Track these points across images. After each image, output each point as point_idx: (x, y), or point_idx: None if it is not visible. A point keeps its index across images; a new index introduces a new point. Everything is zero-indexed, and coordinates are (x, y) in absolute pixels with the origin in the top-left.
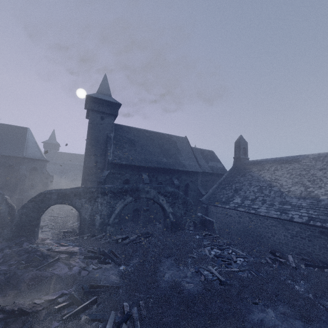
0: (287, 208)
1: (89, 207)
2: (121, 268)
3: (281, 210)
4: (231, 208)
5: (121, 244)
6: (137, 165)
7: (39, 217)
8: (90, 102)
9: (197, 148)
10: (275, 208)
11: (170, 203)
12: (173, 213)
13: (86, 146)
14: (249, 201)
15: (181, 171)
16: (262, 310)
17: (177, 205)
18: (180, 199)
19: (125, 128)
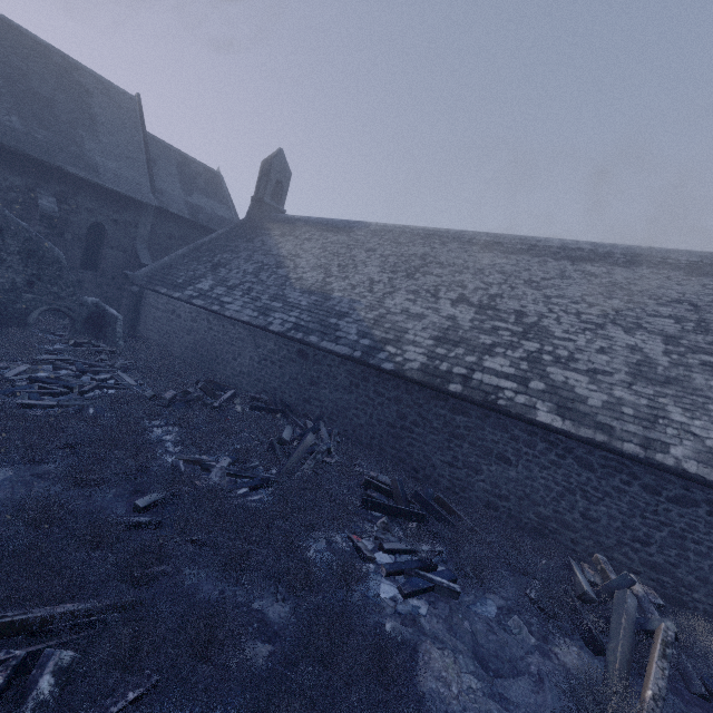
0: (274, 308)
1: None
2: None
3: (263, 310)
4: (183, 299)
5: None
6: None
7: None
8: None
9: (171, 146)
10: (257, 306)
11: None
12: None
13: None
14: (225, 288)
15: (80, 182)
16: None
17: None
18: (12, 238)
19: None
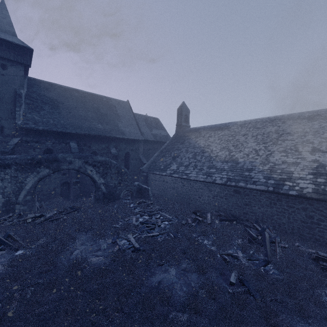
0: (212, 172)
1: None
2: (17, 254)
3: (208, 174)
4: (168, 175)
5: (32, 224)
6: (61, 132)
7: None
8: None
9: (140, 114)
10: (203, 172)
11: (101, 173)
12: (105, 184)
13: None
14: (184, 167)
15: (120, 139)
16: (165, 271)
17: (110, 175)
18: (113, 168)
19: (45, 85)
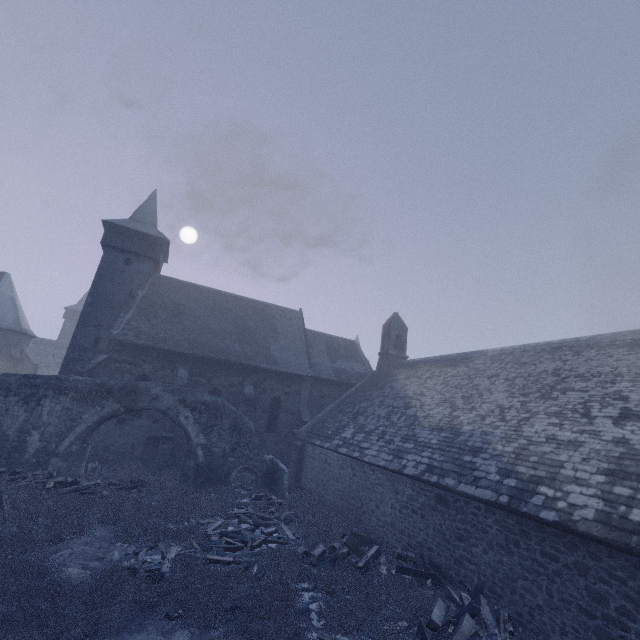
0: (406, 449)
1: (23, 415)
2: None
3: (397, 453)
4: (331, 448)
5: (51, 492)
6: (169, 350)
7: None
8: (109, 233)
9: (321, 333)
10: (390, 449)
11: (203, 425)
12: (206, 448)
13: (85, 308)
14: (363, 434)
15: (267, 372)
16: (168, 632)
17: (218, 432)
18: (226, 419)
19: (176, 285)
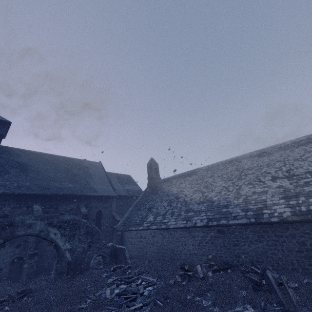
0: (191, 215)
1: None
2: None
3: (187, 219)
4: (145, 229)
5: None
6: (25, 194)
7: None
8: None
9: (112, 173)
10: (182, 218)
11: (67, 236)
12: (71, 250)
13: None
14: (161, 216)
15: (91, 197)
16: None
17: (78, 237)
18: (82, 228)
19: (17, 151)
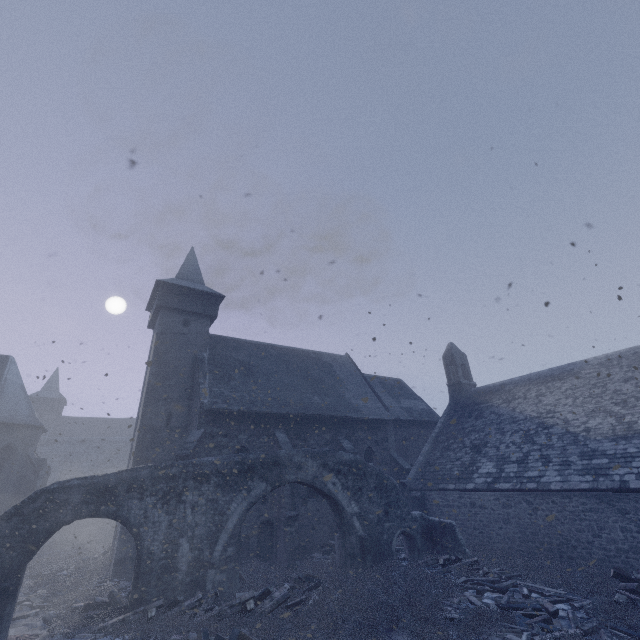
0: (602, 465)
1: (164, 520)
2: None
3: (592, 471)
4: (482, 488)
5: (255, 614)
6: (264, 413)
7: (25, 562)
8: (163, 294)
9: (371, 375)
10: (577, 469)
11: (351, 489)
12: (361, 516)
13: (150, 380)
14: (514, 464)
15: (353, 422)
16: None
17: (367, 494)
18: (370, 477)
19: (231, 343)
